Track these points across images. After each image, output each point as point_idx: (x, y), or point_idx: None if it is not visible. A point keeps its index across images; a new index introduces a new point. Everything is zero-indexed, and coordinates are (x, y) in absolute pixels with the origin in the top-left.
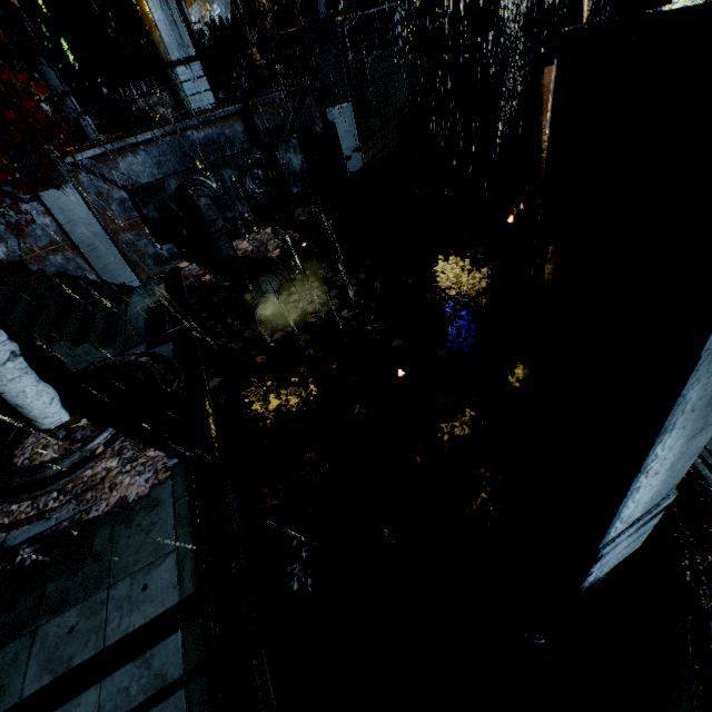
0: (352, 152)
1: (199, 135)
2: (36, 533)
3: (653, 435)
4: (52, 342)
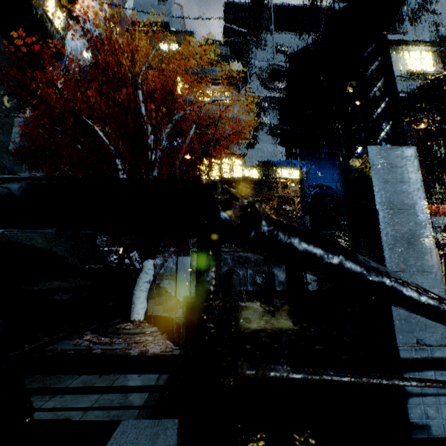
0: (312, 281)
1: (244, 255)
2: (105, 348)
3: (381, 245)
4: (151, 299)
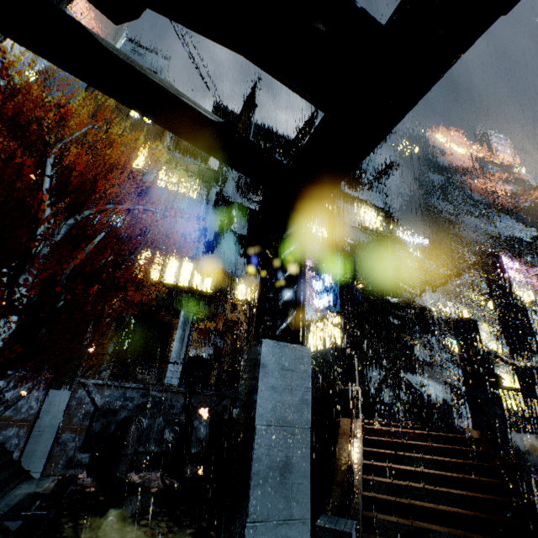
0: None
1: (158, 395)
2: None
3: (250, 478)
4: None
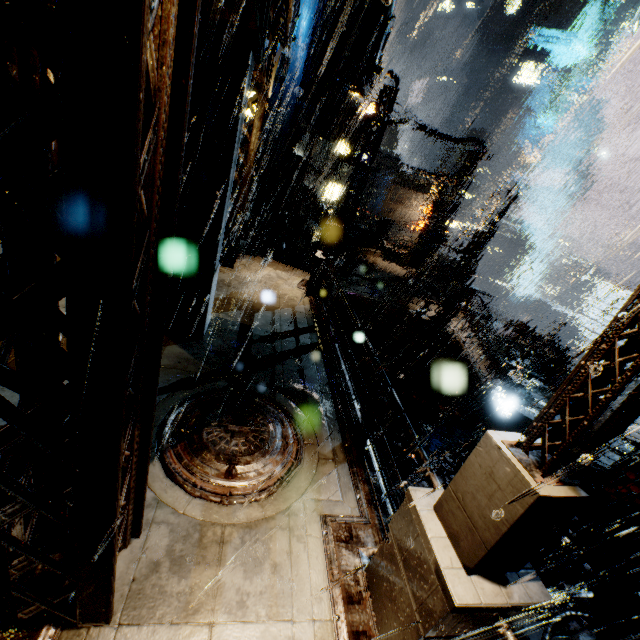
0: None
1: None
2: None
3: None
4: None
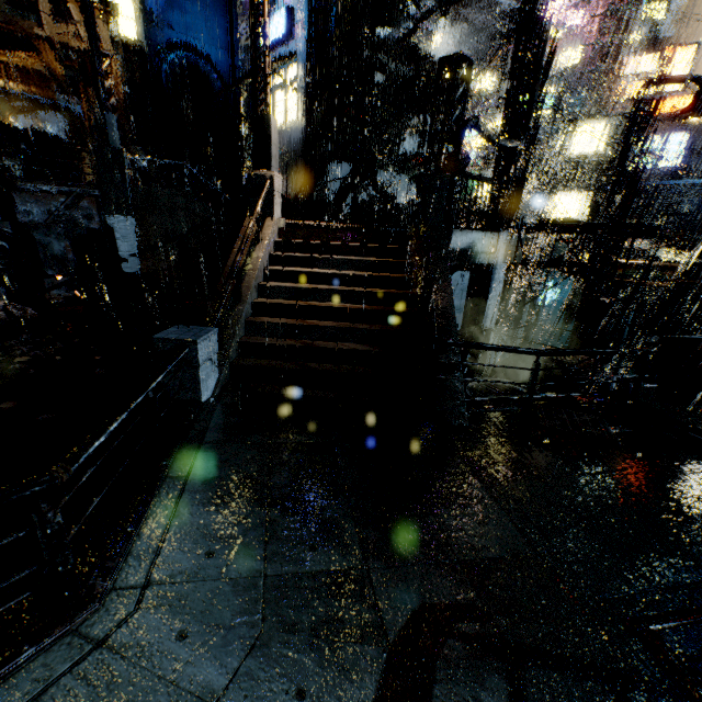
0: (129, 256)
1: None
2: None
3: None
4: None
